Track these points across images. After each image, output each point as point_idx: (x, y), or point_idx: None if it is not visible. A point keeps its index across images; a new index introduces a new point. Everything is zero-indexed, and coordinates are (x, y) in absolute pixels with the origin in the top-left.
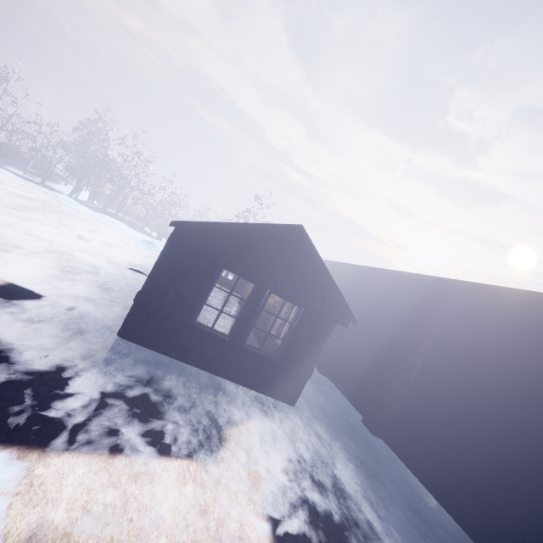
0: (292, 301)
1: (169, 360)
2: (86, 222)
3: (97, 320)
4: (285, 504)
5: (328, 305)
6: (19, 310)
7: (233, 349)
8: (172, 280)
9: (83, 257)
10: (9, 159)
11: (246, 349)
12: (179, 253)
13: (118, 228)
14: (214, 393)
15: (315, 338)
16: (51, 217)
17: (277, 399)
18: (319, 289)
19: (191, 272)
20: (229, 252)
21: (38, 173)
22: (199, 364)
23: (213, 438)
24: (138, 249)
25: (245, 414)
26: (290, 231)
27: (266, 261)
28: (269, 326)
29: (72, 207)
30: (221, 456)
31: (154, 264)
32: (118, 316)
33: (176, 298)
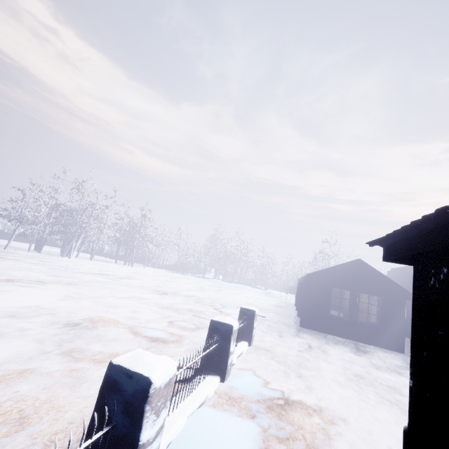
0: (372, 294)
1: (325, 334)
2: (236, 290)
3: (289, 323)
4: (402, 368)
5: (393, 291)
6: (268, 320)
7: (353, 324)
8: (313, 298)
9: (257, 304)
10: (184, 270)
11: (360, 324)
12: (312, 286)
13: (247, 289)
14: (353, 344)
15: (396, 311)
16: (227, 291)
17: (390, 350)
18: (383, 284)
19: (319, 293)
20: (332, 279)
21: (197, 272)
22: (340, 335)
23: (360, 352)
24: (266, 297)
25: (373, 350)
26: (355, 262)
27: (350, 279)
28: (370, 318)
29: (223, 284)
30: (367, 355)
31: (304, 293)
32: (293, 322)
33: (318, 305)
